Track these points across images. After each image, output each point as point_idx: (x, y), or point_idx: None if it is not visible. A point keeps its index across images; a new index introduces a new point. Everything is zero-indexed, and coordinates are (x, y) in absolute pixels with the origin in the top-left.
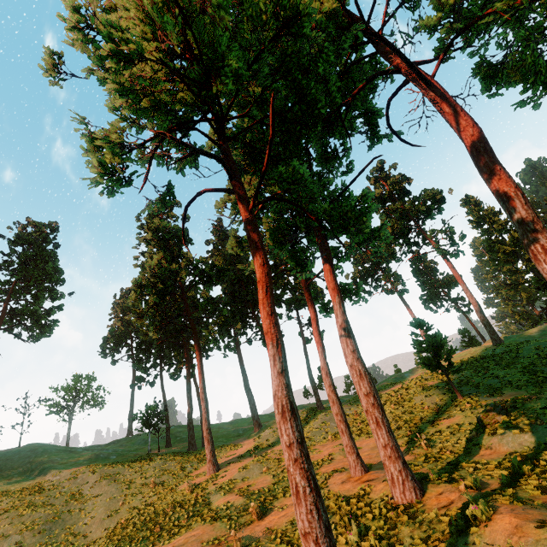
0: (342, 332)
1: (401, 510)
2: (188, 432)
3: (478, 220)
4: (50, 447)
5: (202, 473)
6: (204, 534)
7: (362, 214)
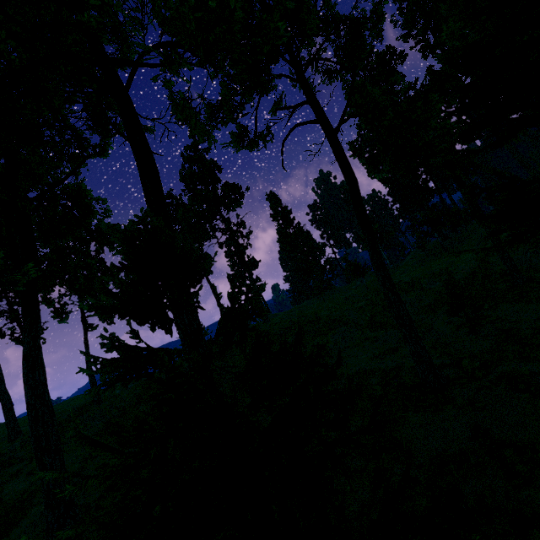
0: (24, 363)
1: None
2: None
3: (276, 215)
4: None
5: None
6: None
7: None
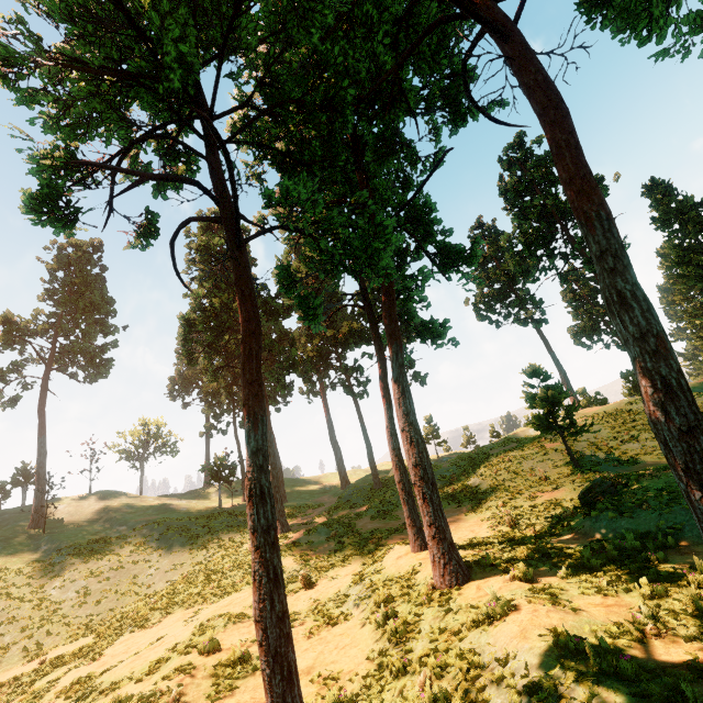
0: (395, 389)
1: (435, 596)
2: None
3: (665, 218)
4: (121, 495)
5: None
6: (250, 597)
7: (376, 250)
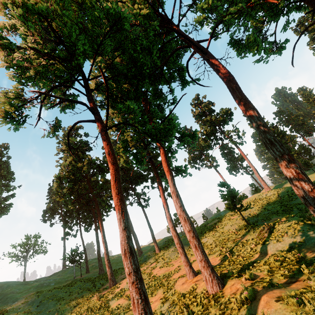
0: (173, 196)
1: (211, 298)
2: (98, 263)
3: None
4: (12, 283)
5: (106, 287)
6: None
7: (170, 129)
